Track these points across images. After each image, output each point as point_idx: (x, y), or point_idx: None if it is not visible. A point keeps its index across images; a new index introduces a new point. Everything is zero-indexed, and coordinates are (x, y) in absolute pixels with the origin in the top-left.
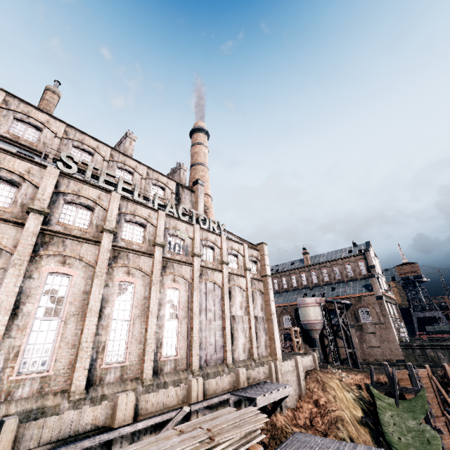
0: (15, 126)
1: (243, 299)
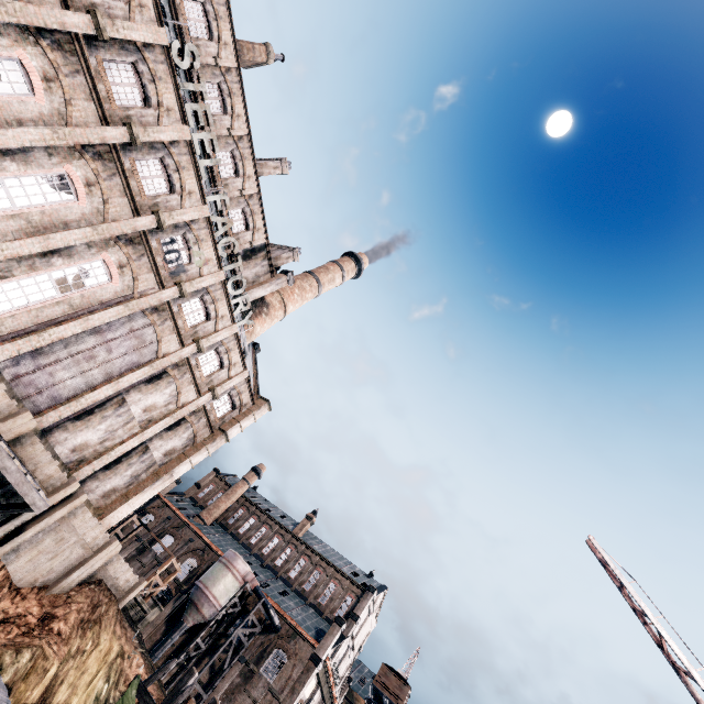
0: (194, 7)
1: (164, 408)
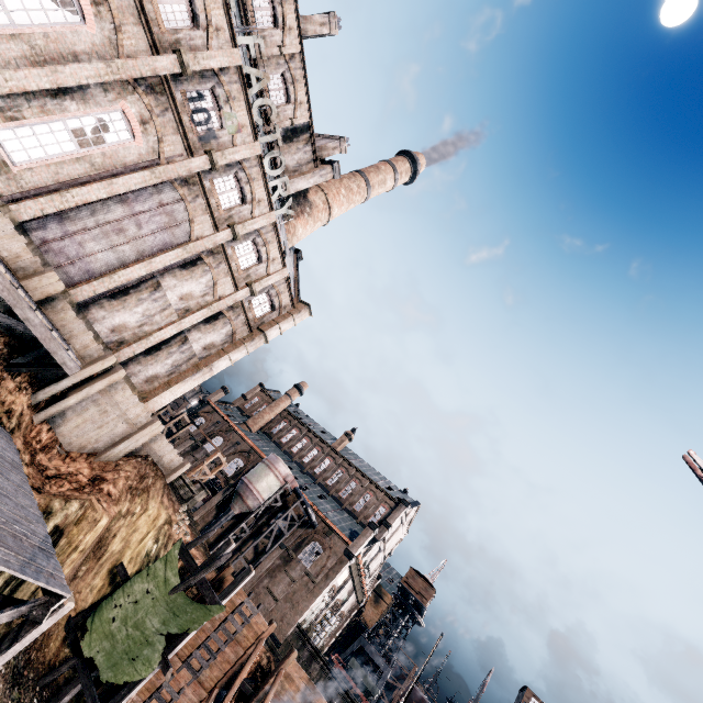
0: None
1: (200, 299)
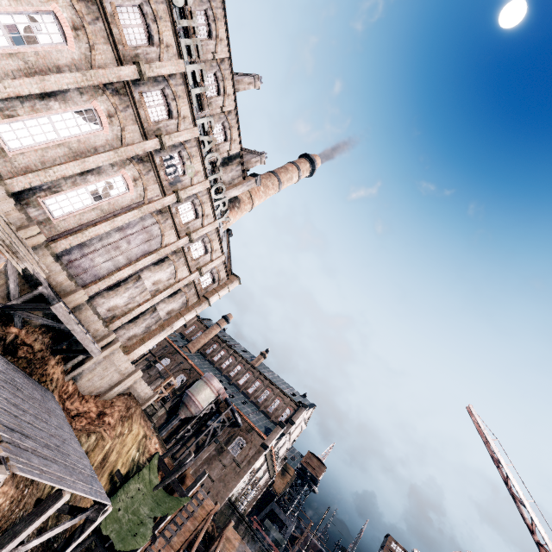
0: None
1: (166, 282)
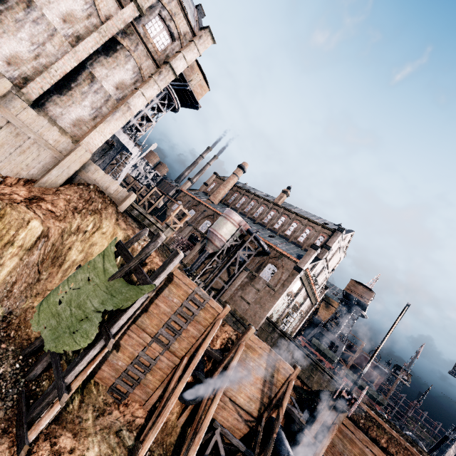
0: None
1: (86, 22)
